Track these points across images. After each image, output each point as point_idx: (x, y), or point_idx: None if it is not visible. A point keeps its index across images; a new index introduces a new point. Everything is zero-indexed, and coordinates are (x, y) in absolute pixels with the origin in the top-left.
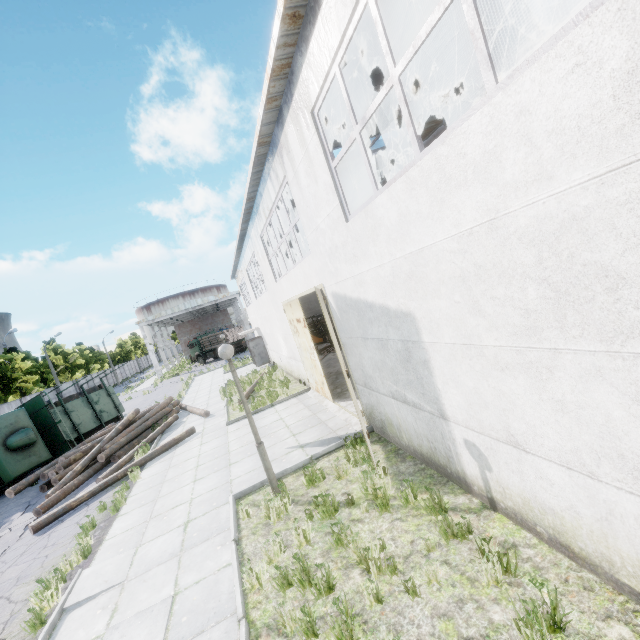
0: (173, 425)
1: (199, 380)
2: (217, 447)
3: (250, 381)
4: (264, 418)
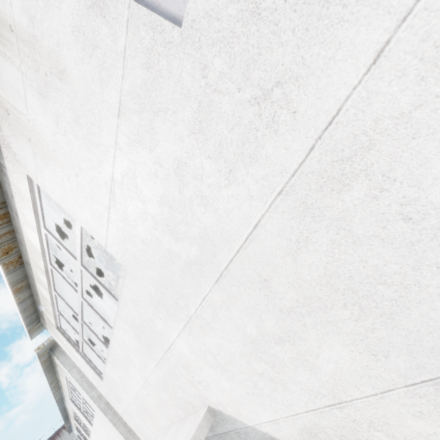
0: None
1: None
2: None
3: None
4: None
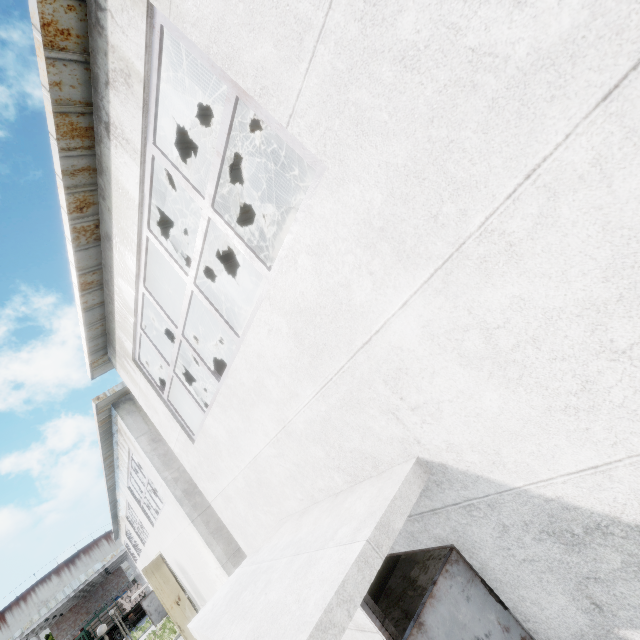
0: None
1: None
2: None
3: None
4: None
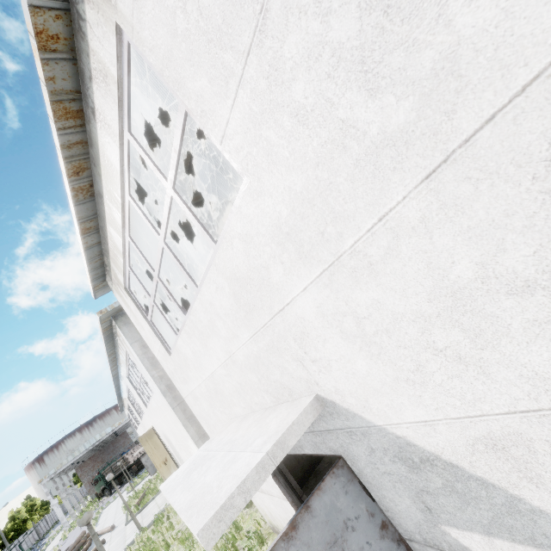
0: (89, 550)
1: (106, 510)
2: (119, 539)
3: (144, 490)
4: (147, 508)
